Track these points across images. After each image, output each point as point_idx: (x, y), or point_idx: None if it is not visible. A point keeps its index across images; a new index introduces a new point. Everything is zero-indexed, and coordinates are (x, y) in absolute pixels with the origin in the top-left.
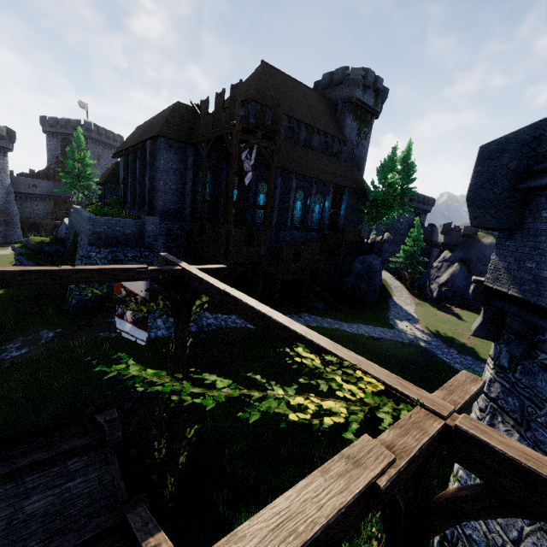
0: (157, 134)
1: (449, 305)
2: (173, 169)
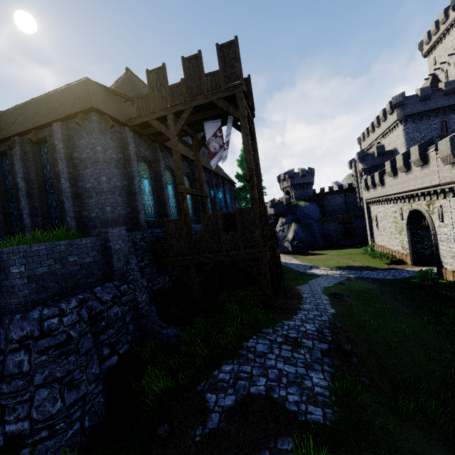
0: (94, 106)
1: (306, 252)
2: (113, 160)
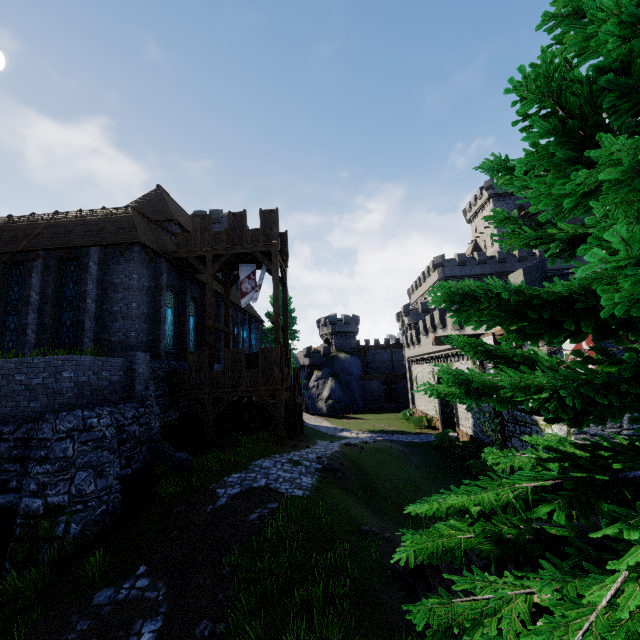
0: (141, 241)
1: (342, 414)
2: (145, 287)
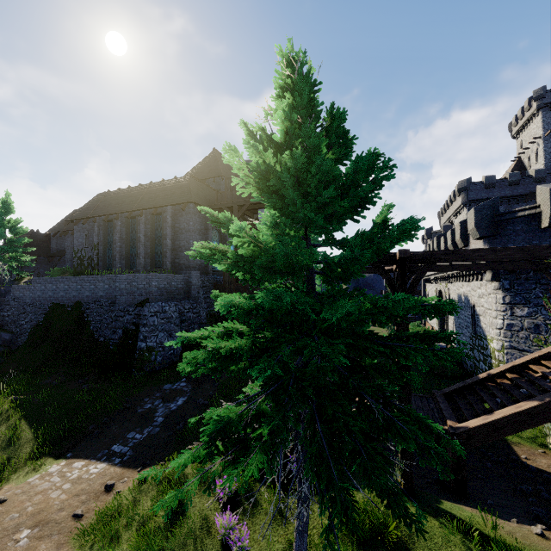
0: (193, 201)
1: None
2: (198, 230)
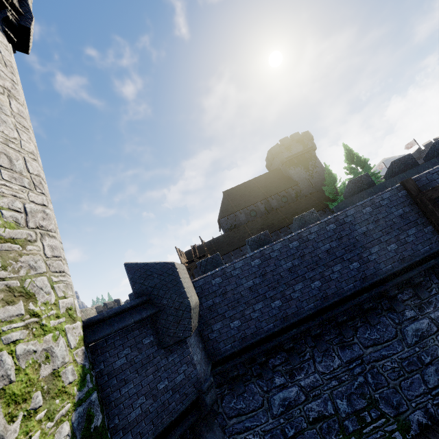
0: None
1: None
2: None
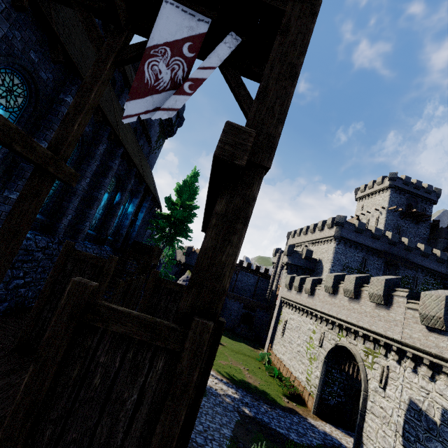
0: None
1: None
2: None
